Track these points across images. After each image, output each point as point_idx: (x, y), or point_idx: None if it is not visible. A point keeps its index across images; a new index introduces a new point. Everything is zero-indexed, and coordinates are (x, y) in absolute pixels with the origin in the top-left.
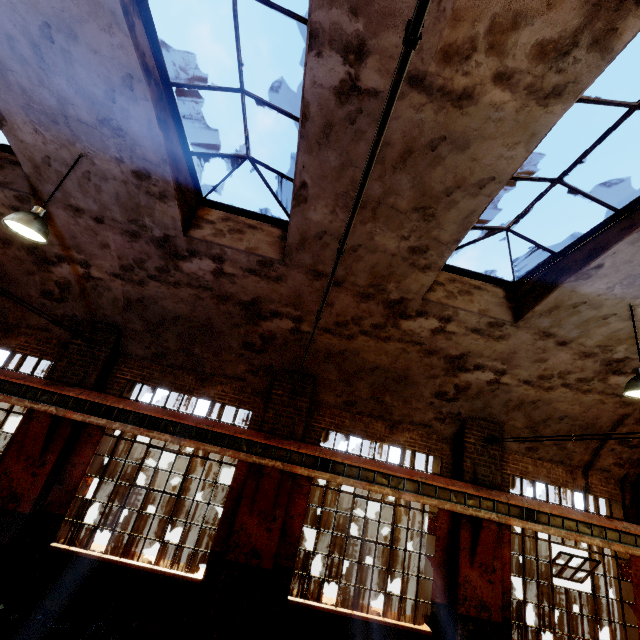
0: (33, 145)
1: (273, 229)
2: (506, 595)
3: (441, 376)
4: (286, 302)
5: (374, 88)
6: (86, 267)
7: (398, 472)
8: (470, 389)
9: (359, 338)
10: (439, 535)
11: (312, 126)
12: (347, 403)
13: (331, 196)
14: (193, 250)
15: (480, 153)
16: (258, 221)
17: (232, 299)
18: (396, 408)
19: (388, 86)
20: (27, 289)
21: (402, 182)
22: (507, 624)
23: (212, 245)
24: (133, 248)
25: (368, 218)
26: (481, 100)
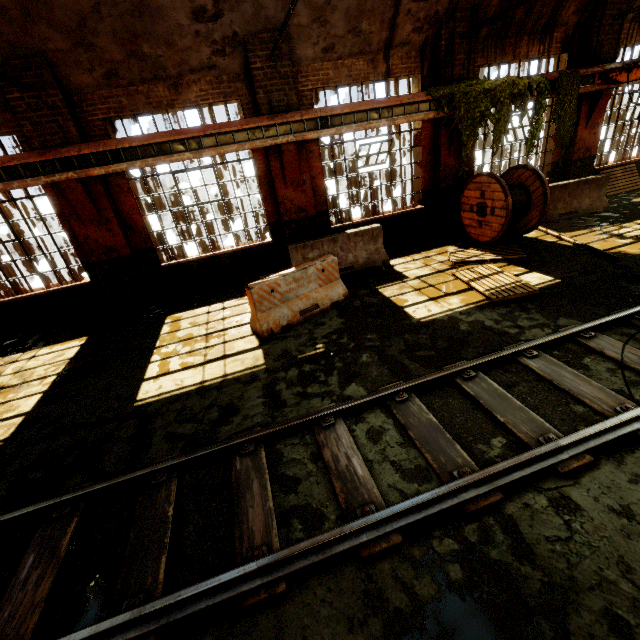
0: None
1: None
2: (323, 196)
3: None
4: None
5: None
6: None
7: (190, 133)
8: None
9: None
10: (259, 175)
11: None
12: (108, 76)
13: None
14: None
15: None
16: None
17: None
18: (164, 58)
19: None
20: None
21: None
22: (326, 214)
23: None
24: None
25: None
26: None
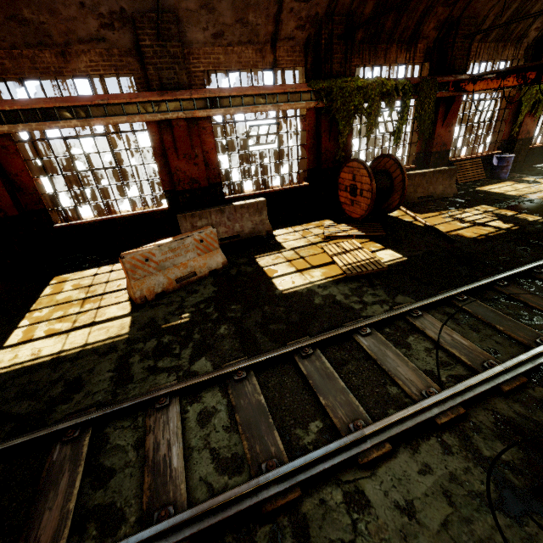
0: None
1: None
2: (216, 169)
3: None
4: None
5: None
6: None
7: (77, 102)
8: None
9: None
10: (154, 146)
11: None
12: None
13: None
14: None
15: None
16: None
17: None
18: (49, 25)
19: None
20: None
21: None
22: (220, 186)
23: None
24: None
25: None
26: None
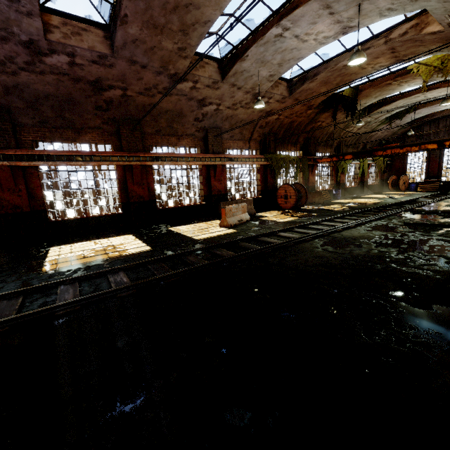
0: None
1: (98, 31)
2: (226, 187)
3: (196, 110)
4: (116, 79)
5: None
6: None
7: (186, 155)
8: (208, 115)
9: (158, 96)
10: (203, 175)
11: None
12: (157, 131)
13: (140, 22)
14: (52, 49)
15: (204, 11)
16: (86, 24)
17: (83, 80)
18: (179, 129)
19: None
20: None
21: (174, 18)
22: (226, 195)
23: (66, 46)
24: (3, 48)
25: (159, 33)
26: None
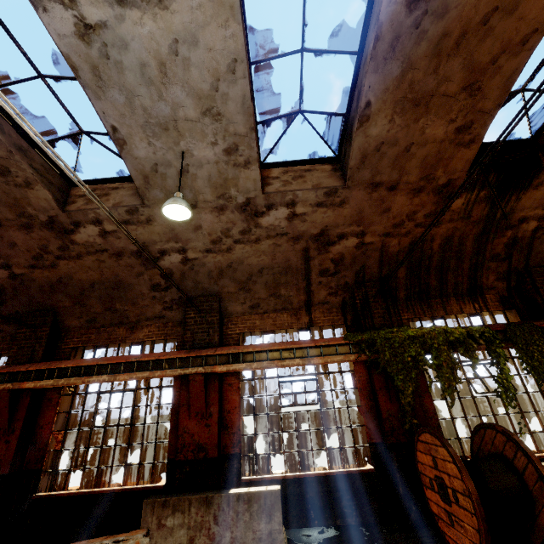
0: None
1: None
2: (236, 434)
3: (145, 271)
4: None
5: None
6: None
7: (115, 360)
8: (174, 274)
9: (60, 264)
10: (174, 402)
11: None
12: (89, 321)
13: None
14: None
15: None
16: None
17: None
18: (129, 311)
19: None
20: None
21: None
22: (237, 458)
23: None
24: None
25: None
26: None
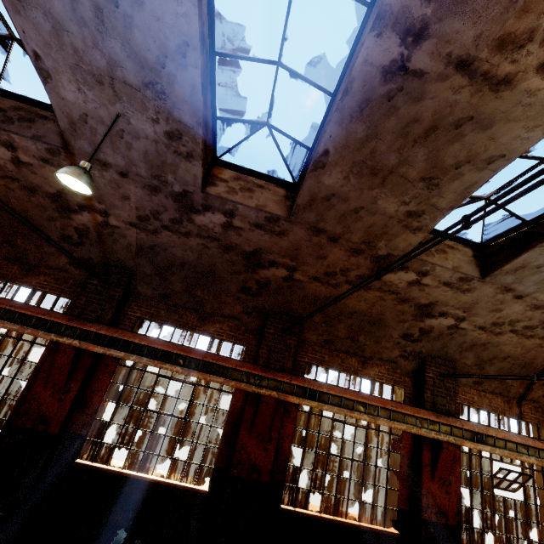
0: (73, 103)
1: (278, 189)
2: (457, 503)
3: (409, 321)
4: (284, 254)
5: (421, 69)
6: (105, 216)
7: (373, 401)
8: (432, 332)
9: (344, 287)
10: (403, 453)
11: (350, 100)
12: (327, 341)
13: (348, 163)
14: (207, 205)
15: (500, 133)
16: (265, 181)
17: (236, 249)
18: (368, 346)
19: (435, 68)
20: (48, 233)
21: (418, 155)
22: (458, 527)
23: (226, 201)
24: (152, 201)
25: (377, 184)
26: (518, 86)
